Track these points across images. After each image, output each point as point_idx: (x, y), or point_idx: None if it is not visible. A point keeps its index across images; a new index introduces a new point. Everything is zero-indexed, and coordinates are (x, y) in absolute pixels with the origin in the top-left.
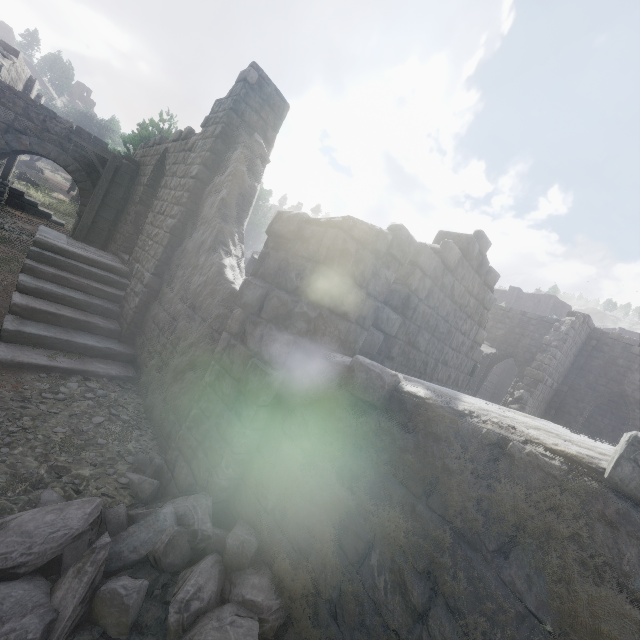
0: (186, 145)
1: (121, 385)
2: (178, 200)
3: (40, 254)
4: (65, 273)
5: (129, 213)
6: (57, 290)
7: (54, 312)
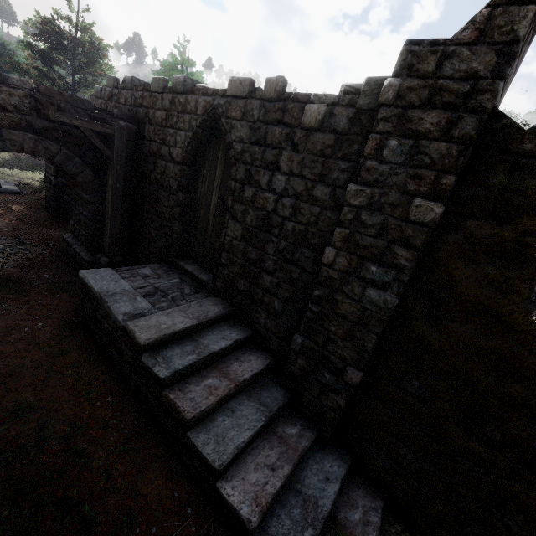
0: (284, 114)
1: (392, 531)
2: (375, 255)
3: (174, 374)
4: (212, 381)
5: (159, 201)
6: (246, 434)
7: (280, 485)
